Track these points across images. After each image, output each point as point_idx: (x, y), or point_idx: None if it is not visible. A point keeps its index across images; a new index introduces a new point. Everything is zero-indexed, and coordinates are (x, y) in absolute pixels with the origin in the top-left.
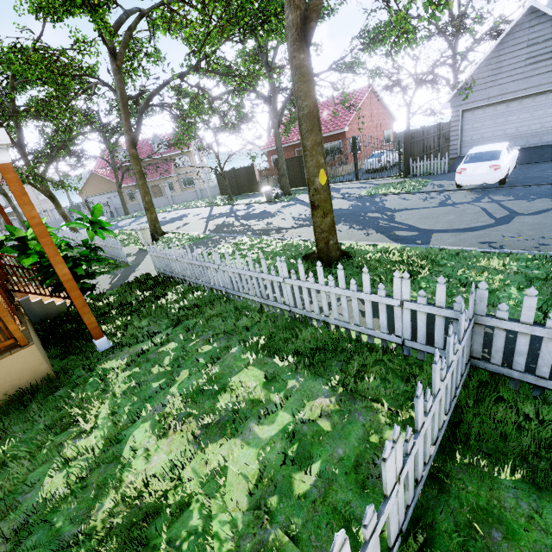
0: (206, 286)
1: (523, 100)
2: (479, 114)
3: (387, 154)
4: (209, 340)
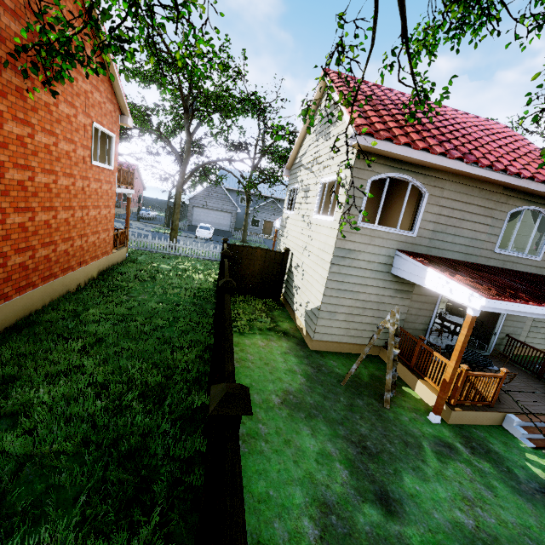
0: (135, 249)
1: (214, 211)
2: (200, 210)
3: (151, 211)
4: (165, 257)
